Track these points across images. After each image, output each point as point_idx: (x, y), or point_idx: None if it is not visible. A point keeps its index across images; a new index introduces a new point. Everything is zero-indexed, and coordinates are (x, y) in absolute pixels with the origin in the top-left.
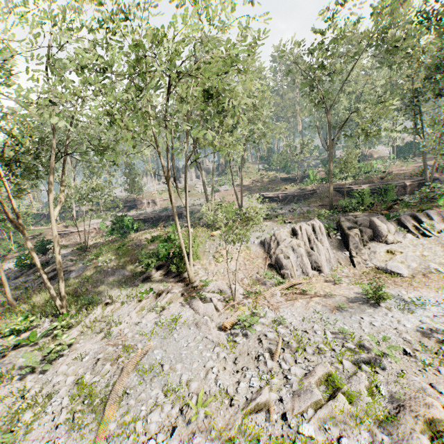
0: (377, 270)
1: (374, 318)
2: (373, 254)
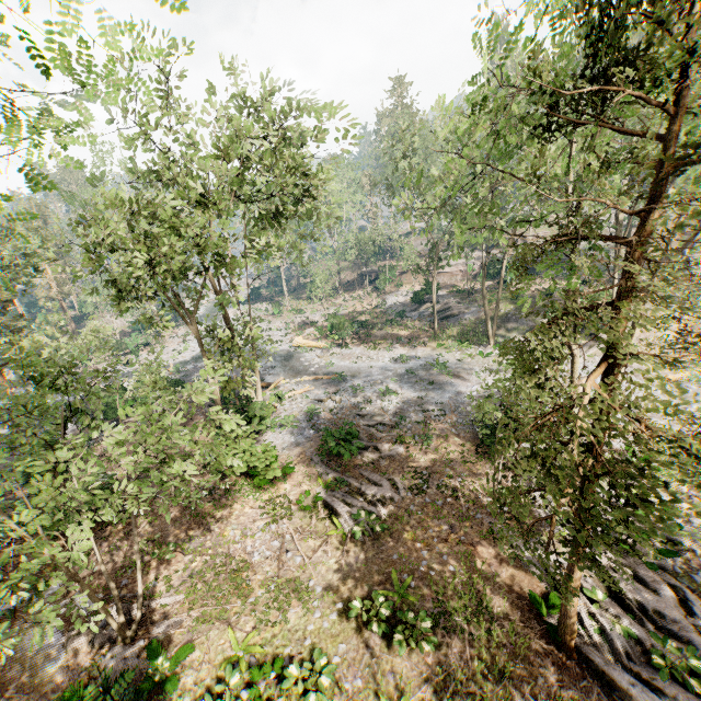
0: None
1: None
2: None
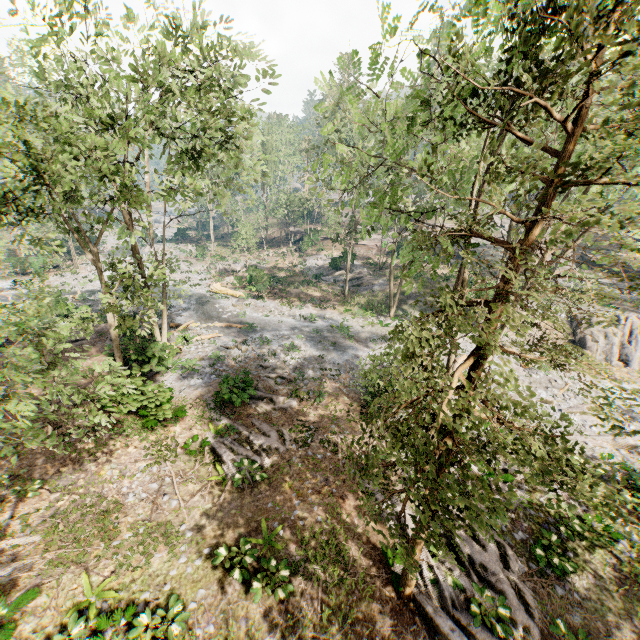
0: None
1: None
2: None
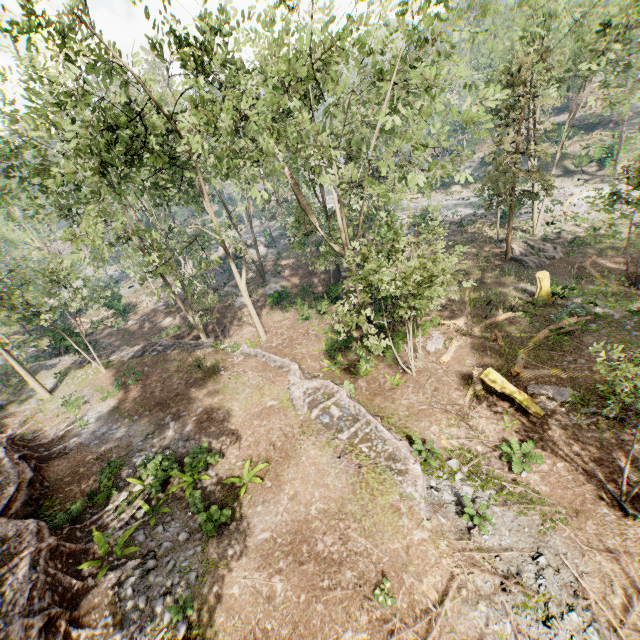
0: None
1: None
2: None
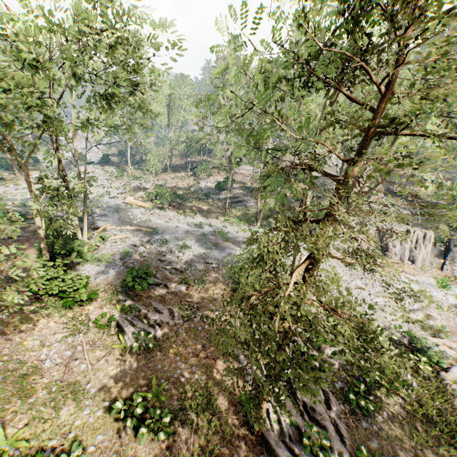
0: (456, 278)
1: (432, 292)
2: None
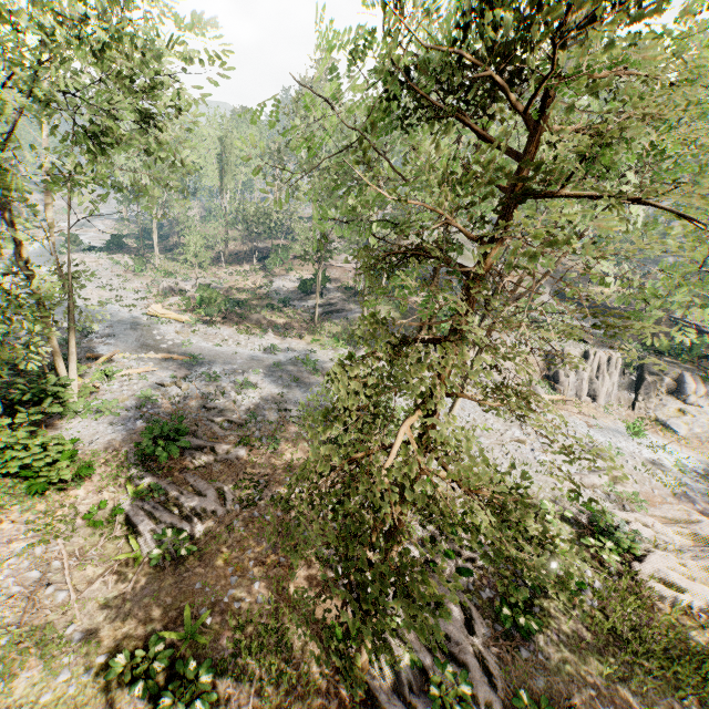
0: (654, 421)
1: (621, 443)
2: (661, 406)
